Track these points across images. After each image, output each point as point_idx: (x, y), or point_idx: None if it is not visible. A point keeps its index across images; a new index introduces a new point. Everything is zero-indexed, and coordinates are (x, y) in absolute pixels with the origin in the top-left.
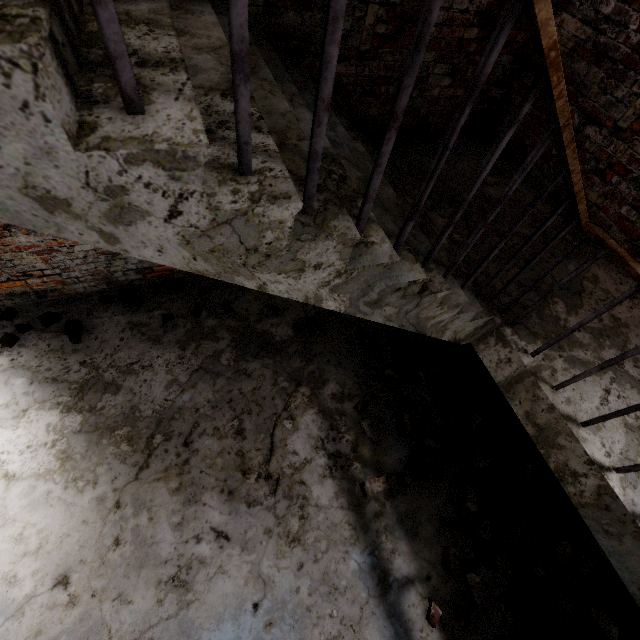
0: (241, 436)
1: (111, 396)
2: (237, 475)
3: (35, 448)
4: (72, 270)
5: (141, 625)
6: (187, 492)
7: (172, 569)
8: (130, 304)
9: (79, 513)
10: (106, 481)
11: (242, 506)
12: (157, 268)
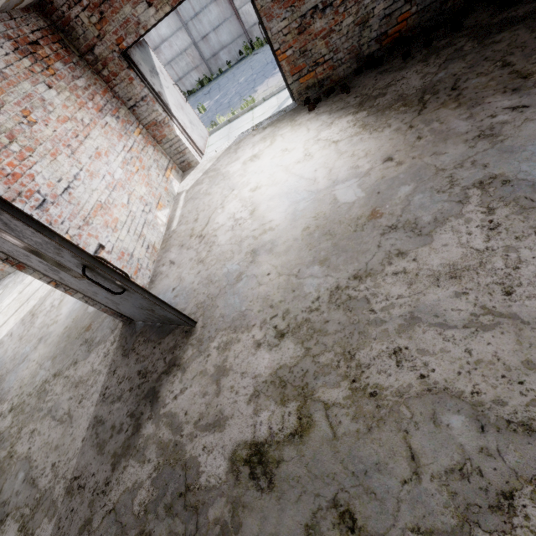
0: (508, 66)
1: (381, 98)
2: (516, 81)
3: (344, 130)
4: (339, 51)
5: (460, 158)
6: (467, 104)
7: (474, 133)
8: (374, 66)
9: (384, 138)
10: (396, 123)
11: (532, 90)
12: (390, 32)
